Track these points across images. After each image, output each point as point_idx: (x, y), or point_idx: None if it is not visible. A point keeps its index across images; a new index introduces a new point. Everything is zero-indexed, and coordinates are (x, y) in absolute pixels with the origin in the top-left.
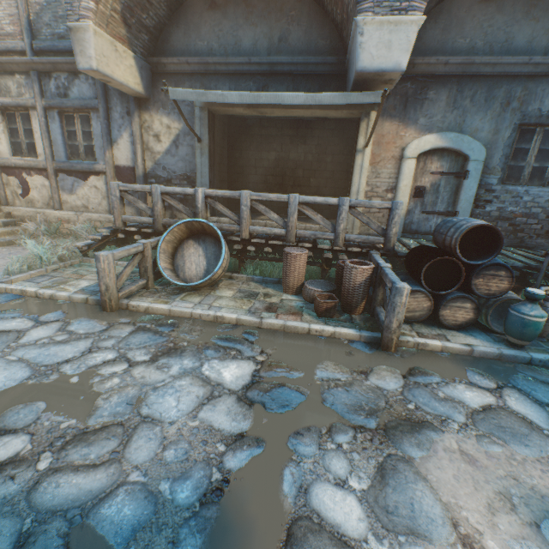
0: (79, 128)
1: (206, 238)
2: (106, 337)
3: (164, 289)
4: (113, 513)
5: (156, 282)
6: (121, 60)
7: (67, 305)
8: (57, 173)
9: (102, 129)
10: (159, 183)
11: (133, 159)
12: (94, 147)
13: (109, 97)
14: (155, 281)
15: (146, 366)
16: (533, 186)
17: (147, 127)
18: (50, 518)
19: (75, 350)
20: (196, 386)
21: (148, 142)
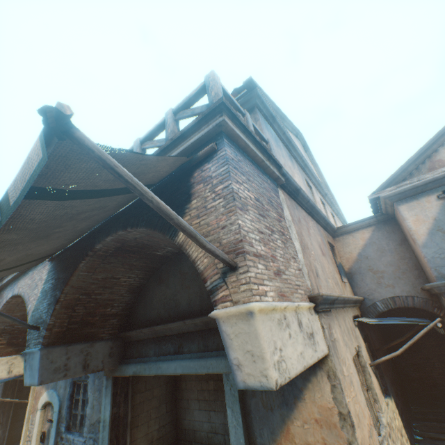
0: None
1: None
2: None
3: None
4: None
5: None
6: None
7: None
8: None
9: None
10: None
11: None
12: None
13: None
14: None
15: None
16: (78, 434)
17: None
18: None
19: None
20: None
21: None
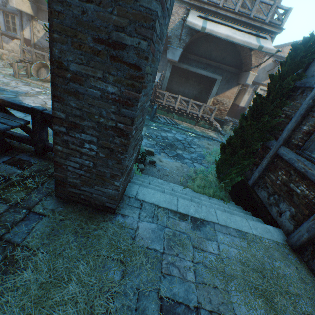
0: (11, 20)
1: (48, 68)
2: (14, 81)
3: (33, 79)
4: (11, 90)
5: (32, 78)
6: (25, 5)
7: (5, 75)
8: (2, 35)
9: (19, 23)
10: (40, 48)
11: (31, 37)
12: (17, 29)
13: (22, 12)
14: (32, 77)
15: (21, 85)
16: None
17: (36, 27)
18: (3, 88)
19: (7, 80)
20: (30, 89)
21: (36, 33)
